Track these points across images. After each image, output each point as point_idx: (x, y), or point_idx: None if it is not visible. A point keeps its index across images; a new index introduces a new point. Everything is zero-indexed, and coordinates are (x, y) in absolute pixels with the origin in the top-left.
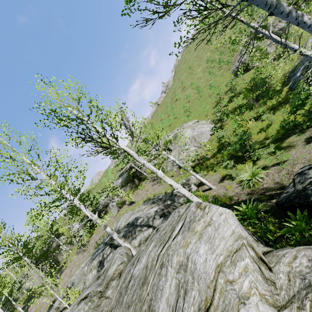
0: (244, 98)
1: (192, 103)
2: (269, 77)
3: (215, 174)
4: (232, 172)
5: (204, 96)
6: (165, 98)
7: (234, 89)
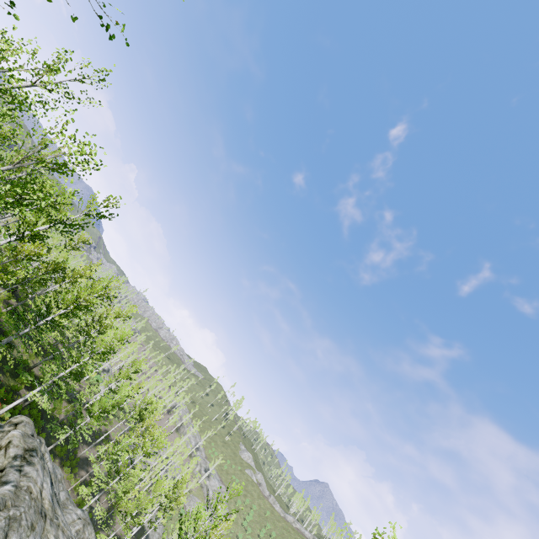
0: None
1: None
2: None
3: None
4: None
5: None
6: None
7: None
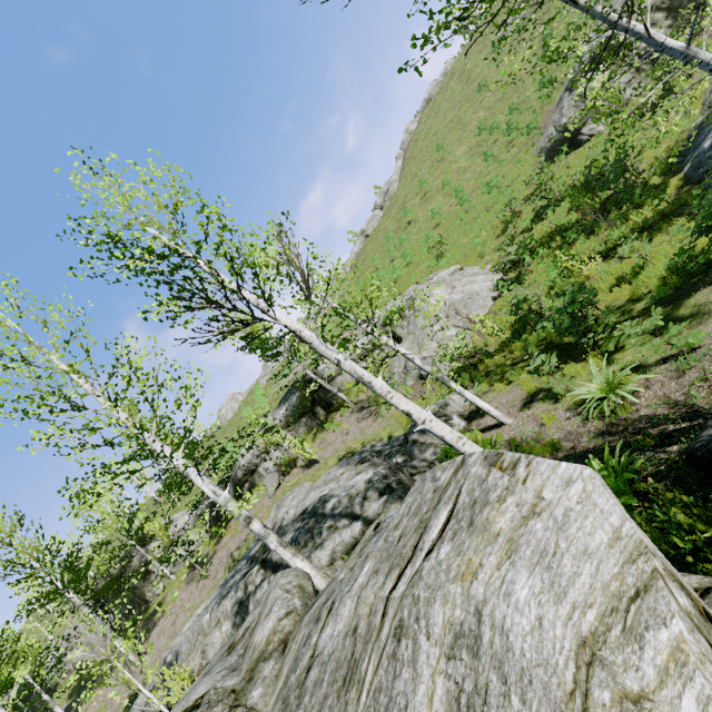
0: (573, 210)
1: (447, 228)
2: (631, 158)
3: (509, 390)
4: (555, 382)
5: (473, 210)
6: (381, 221)
7: (546, 191)
